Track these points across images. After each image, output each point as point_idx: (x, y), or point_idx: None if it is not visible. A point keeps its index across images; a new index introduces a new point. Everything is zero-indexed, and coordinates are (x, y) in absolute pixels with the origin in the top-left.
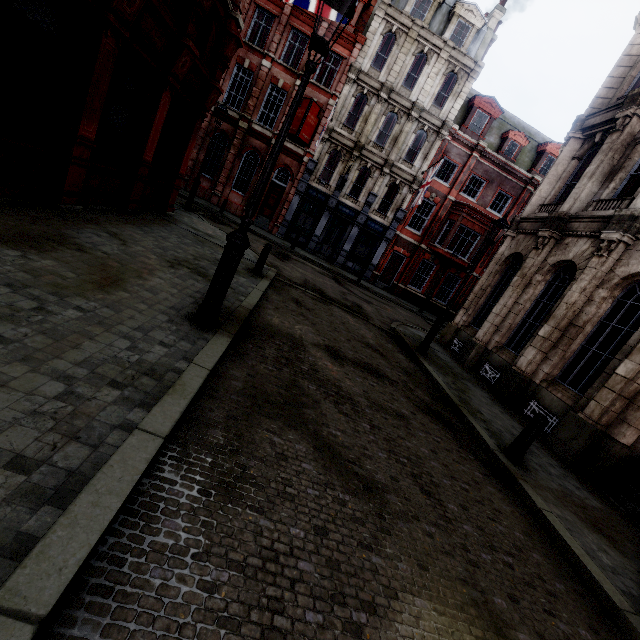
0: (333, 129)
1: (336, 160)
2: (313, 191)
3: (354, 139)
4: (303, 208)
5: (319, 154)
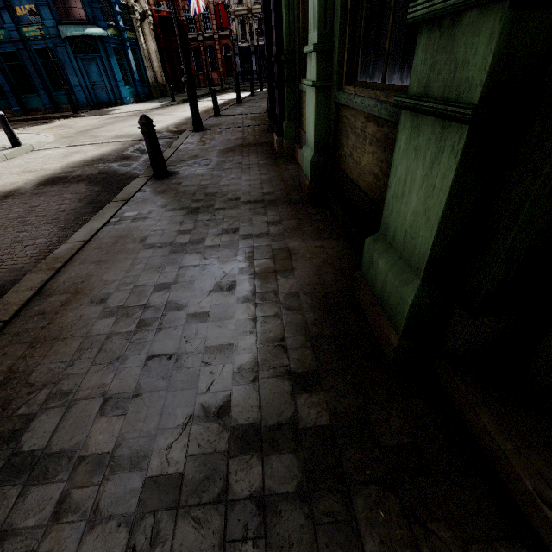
0: (234, 11)
1: (244, 25)
2: (242, 49)
3: (246, 8)
4: (243, 61)
5: (235, 28)
